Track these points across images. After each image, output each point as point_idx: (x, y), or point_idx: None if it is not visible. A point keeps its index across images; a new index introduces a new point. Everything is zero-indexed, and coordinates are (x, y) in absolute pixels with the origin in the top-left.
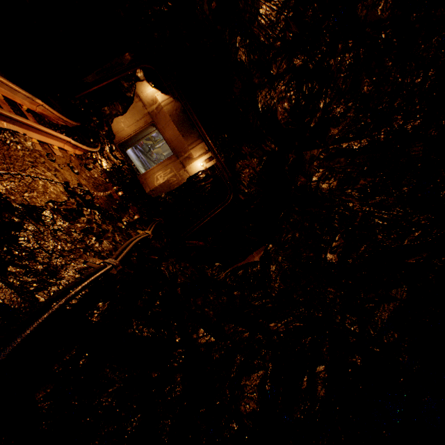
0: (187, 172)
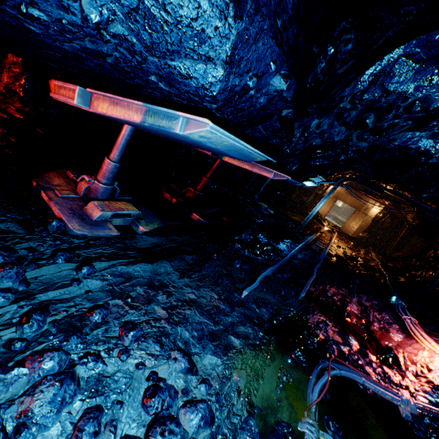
0: (369, 216)
